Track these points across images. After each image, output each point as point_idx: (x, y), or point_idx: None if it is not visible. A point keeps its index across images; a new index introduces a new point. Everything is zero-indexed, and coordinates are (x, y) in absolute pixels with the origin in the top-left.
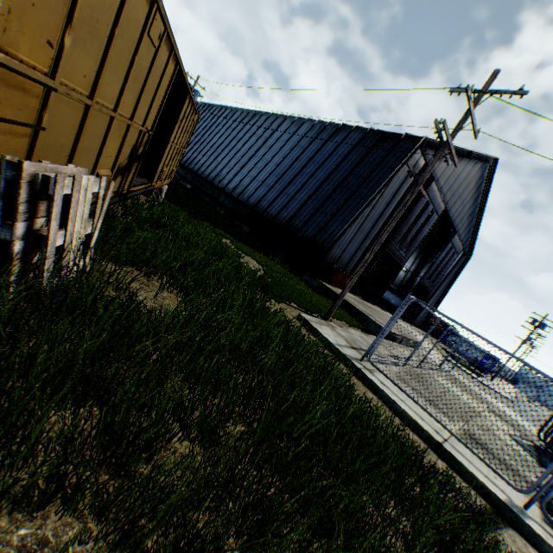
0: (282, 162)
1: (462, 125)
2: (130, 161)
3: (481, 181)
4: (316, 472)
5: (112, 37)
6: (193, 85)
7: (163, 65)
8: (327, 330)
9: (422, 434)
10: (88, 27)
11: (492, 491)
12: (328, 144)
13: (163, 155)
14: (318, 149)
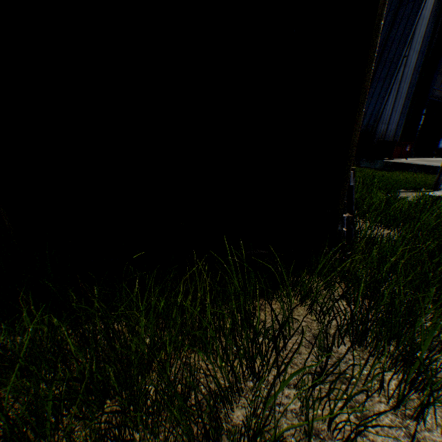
0: None
1: None
2: None
3: None
4: None
5: None
6: None
7: None
8: None
9: None
10: None
11: None
12: None
13: None
14: None
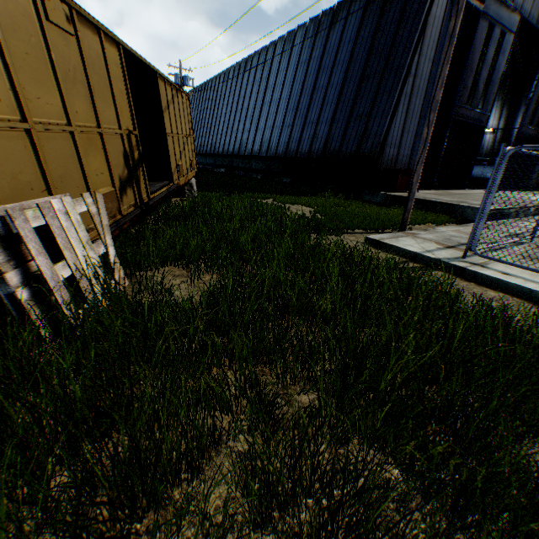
0: (292, 92)
1: None
2: (130, 169)
3: None
4: (434, 423)
5: None
6: (180, 73)
7: (100, 53)
8: (406, 241)
9: None
10: None
11: None
12: (331, 39)
13: (168, 150)
14: (322, 53)
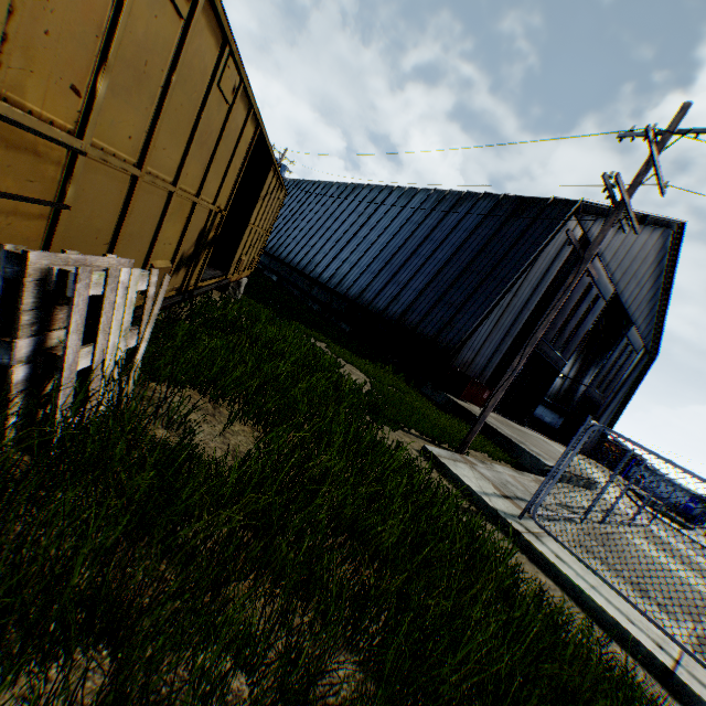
0: (391, 242)
1: (642, 178)
2: (197, 248)
3: (663, 253)
4: None
5: (168, 86)
6: (280, 159)
7: (239, 127)
8: (464, 470)
9: (636, 650)
10: (133, 70)
11: None
12: (449, 217)
13: (241, 241)
14: (436, 224)
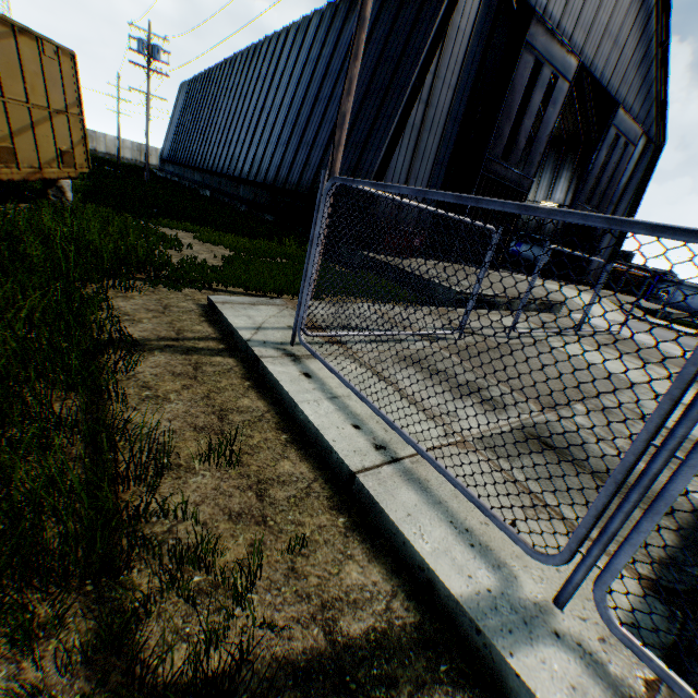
0: (294, 98)
1: None
2: None
3: None
4: None
5: None
6: (148, 40)
7: None
8: (260, 311)
9: (331, 459)
10: None
11: (439, 577)
12: (344, 35)
13: None
14: (332, 52)
